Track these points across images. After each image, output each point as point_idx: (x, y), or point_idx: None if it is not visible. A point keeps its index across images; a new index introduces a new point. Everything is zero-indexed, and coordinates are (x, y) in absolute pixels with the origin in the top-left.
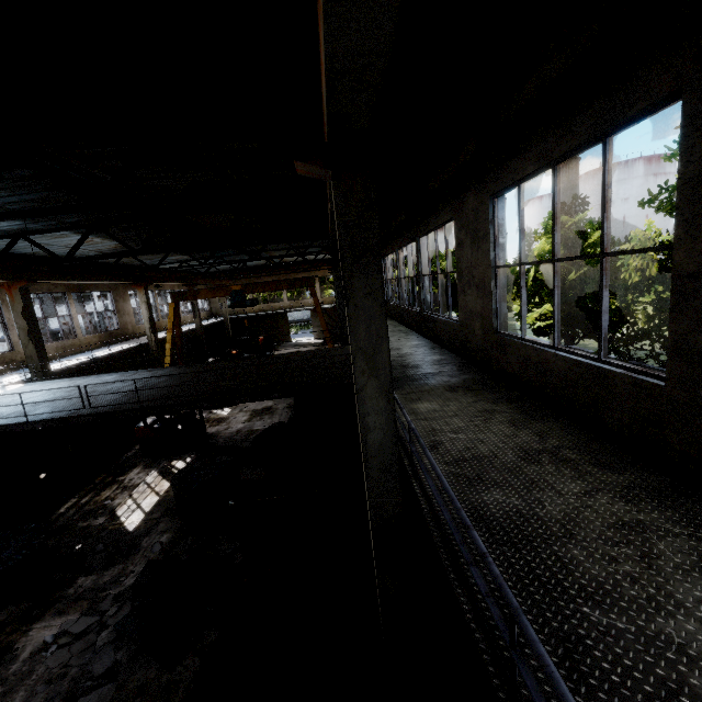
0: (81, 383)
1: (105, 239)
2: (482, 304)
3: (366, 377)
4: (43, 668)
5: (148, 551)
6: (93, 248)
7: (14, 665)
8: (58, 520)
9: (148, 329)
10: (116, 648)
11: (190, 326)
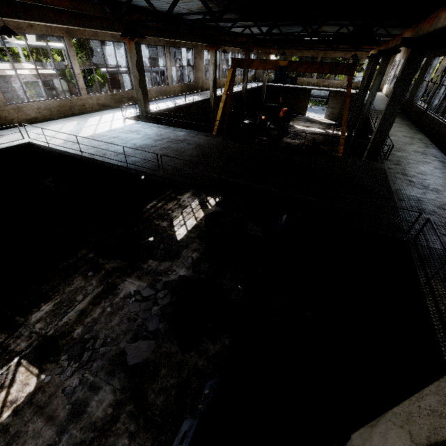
0: (163, 133)
1: None
2: None
3: None
4: (127, 309)
5: (185, 260)
6: (186, 6)
7: (117, 298)
8: (146, 213)
9: (211, 88)
10: (160, 320)
11: (238, 87)
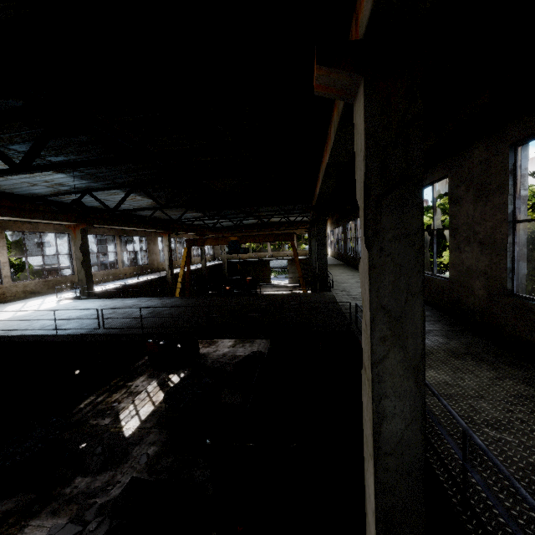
0: (109, 304)
1: (144, 197)
2: (488, 262)
3: (388, 346)
4: None
5: (136, 461)
6: (136, 204)
7: None
8: (77, 414)
9: (167, 266)
10: None
11: (198, 265)
